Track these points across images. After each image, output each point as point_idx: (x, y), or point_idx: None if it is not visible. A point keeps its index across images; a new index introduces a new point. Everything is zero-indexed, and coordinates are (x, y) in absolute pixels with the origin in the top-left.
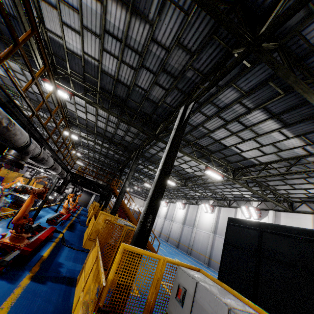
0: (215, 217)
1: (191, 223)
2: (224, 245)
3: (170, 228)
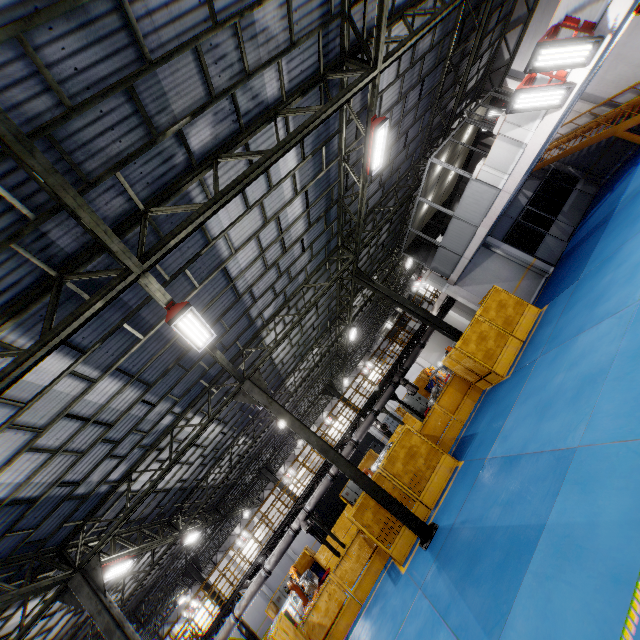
0: None
1: None
2: None
3: None
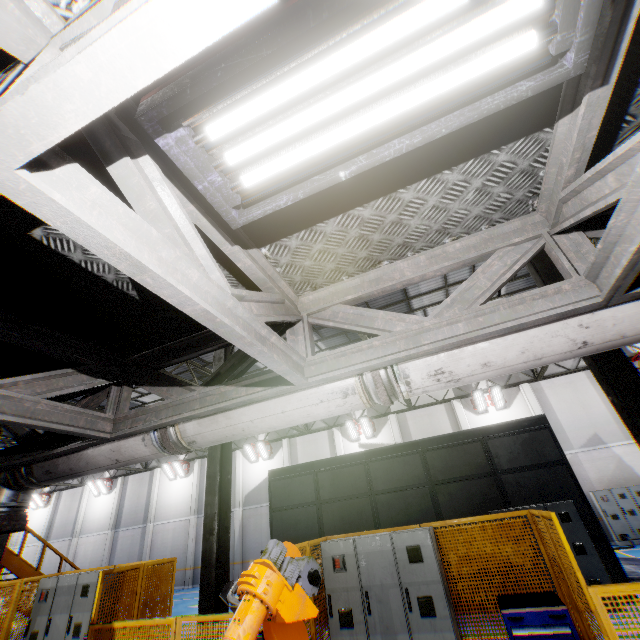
0: (196, 481)
1: (139, 517)
2: (272, 514)
3: (73, 557)
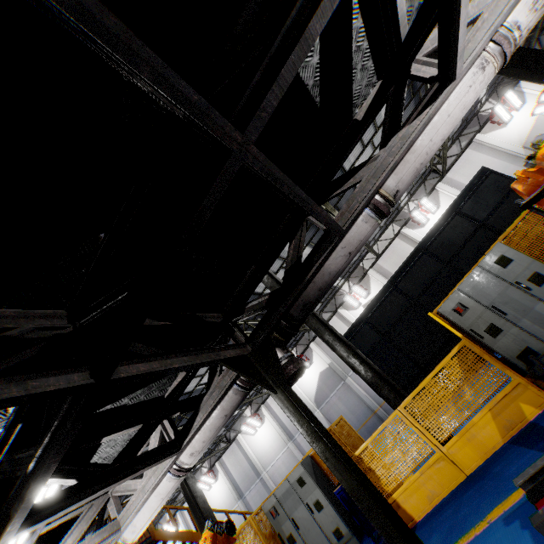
0: (272, 420)
1: (252, 477)
2: None
3: None
